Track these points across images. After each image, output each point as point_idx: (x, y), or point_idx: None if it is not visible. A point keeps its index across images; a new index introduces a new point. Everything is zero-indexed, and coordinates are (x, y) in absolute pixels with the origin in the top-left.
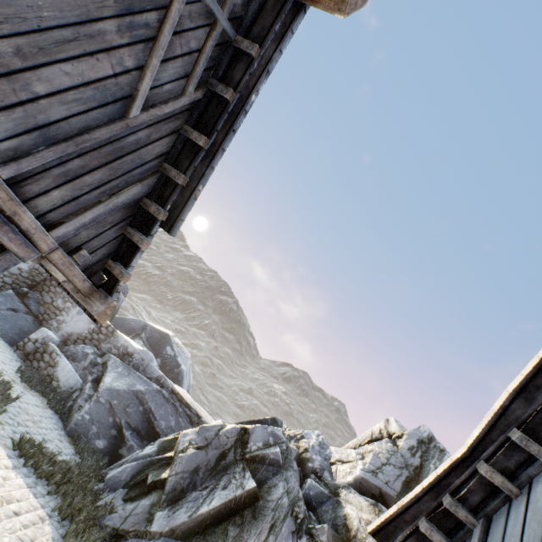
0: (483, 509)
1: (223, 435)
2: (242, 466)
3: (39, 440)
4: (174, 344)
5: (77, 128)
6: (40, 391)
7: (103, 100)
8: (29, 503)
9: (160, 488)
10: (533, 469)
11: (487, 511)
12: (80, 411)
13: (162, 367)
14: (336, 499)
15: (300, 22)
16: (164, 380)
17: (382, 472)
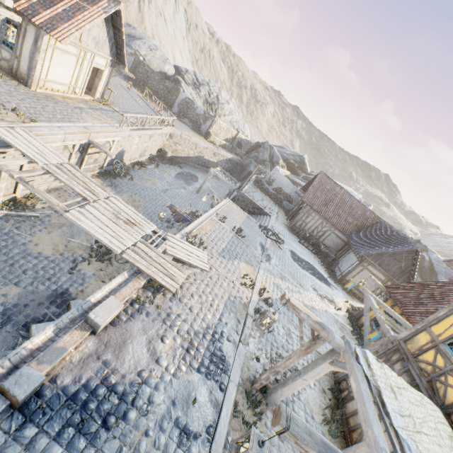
0: None
1: None
2: None
3: None
4: None
5: (396, 271)
6: None
7: (398, 268)
8: None
9: None
10: None
11: None
12: None
13: None
14: None
15: (419, 252)
16: None
17: None
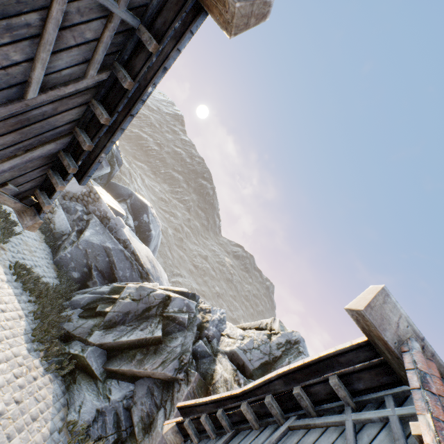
0: (239, 425)
1: (152, 296)
2: (159, 319)
3: (31, 265)
4: (150, 213)
5: None
6: (40, 229)
7: None
8: (13, 306)
9: (103, 316)
10: (271, 420)
11: (239, 428)
12: (64, 250)
13: (137, 228)
14: (214, 358)
15: (201, 22)
16: (129, 243)
17: (250, 352)
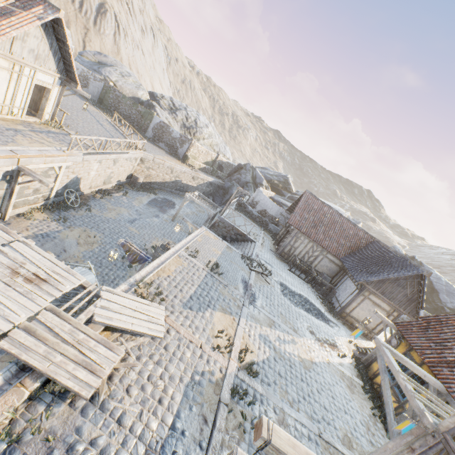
0: None
1: None
2: None
3: None
4: None
5: (402, 299)
6: None
7: (404, 295)
8: None
9: None
10: None
11: None
12: None
13: None
14: None
15: (426, 276)
16: None
17: None
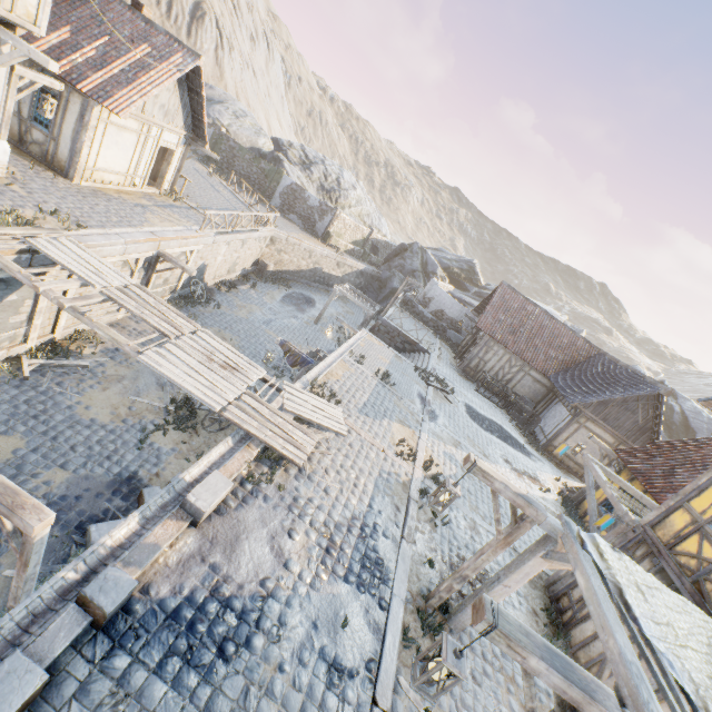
0: None
1: None
2: None
3: None
4: None
5: (631, 428)
6: None
7: (633, 423)
8: None
9: None
10: None
11: None
12: None
13: None
14: None
15: (664, 396)
16: None
17: None
